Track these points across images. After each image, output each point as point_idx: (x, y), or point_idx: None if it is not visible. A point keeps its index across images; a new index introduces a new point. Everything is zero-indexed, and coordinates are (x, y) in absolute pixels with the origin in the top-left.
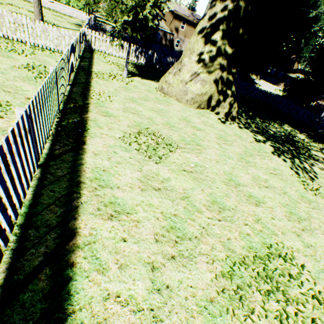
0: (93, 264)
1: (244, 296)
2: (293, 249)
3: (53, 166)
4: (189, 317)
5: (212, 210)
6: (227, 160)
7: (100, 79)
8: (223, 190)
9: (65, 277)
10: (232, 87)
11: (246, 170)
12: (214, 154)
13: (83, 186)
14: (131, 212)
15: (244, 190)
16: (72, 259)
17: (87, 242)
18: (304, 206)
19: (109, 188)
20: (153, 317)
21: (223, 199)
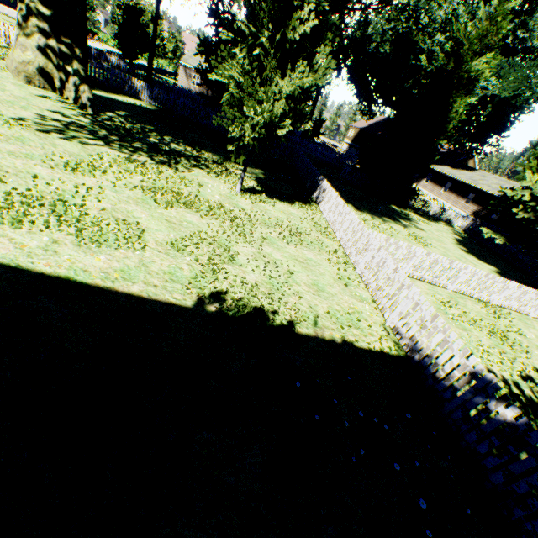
0: None
1: None
2: None
3: None
4: None
5: None
6: None
7: None
8: None
9: None
10: (76, 64)
11: None
12: None
13: None
14: None
15: None
16: None
17: None
18: None
19: None
20: None
21: None
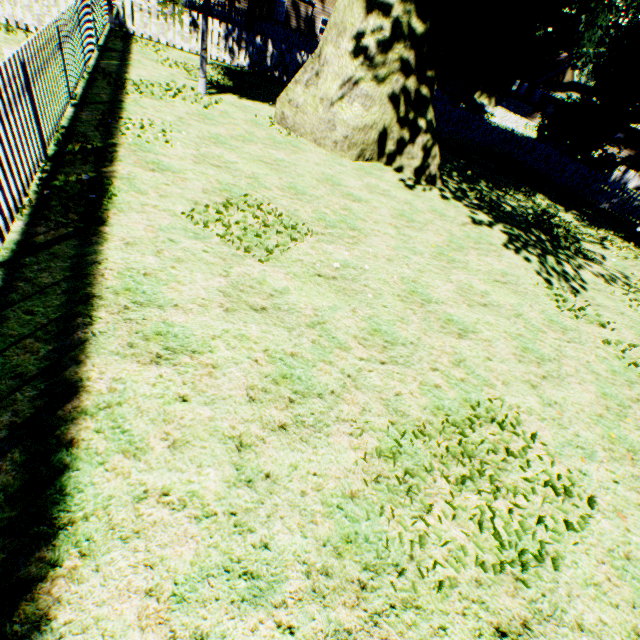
0: (115, 442)
1: (416, 488)
2: (521, 409)
3: (31, 267)
4: (306, 523)
5: (370, 345)
6: (409, 258)
7: (145, 95)
8: (396, 310)
9: (54, 465)
10: (428, 111)
11: (448, 276)
12: (386, 246)
13: (99, 303)
14: (202, 351)
15: (438, 310)
16: (70, 435)
17: (104, 404)
18: (552, 338)
19: (155, 307)
20: (234, 525)
21: (393, 327)
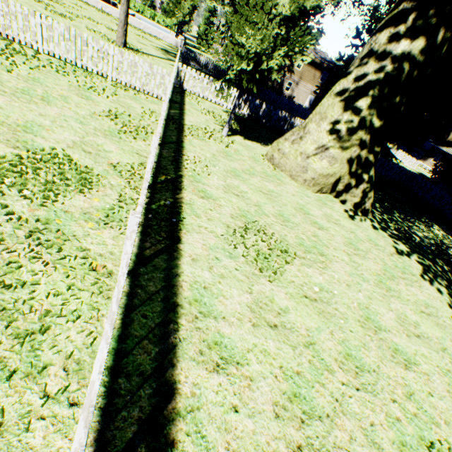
0: (198, 446)
1: None
2: None
3: (144, 275)
4: None
5: (346, 369)
6: (360, 284)
7: (194, 137)
8: (359, 335)
9: None
10: (371, 170)
11: (388, 304)
12: (344, 271)
13: (181, 311)
14: (242, 362)
15: (387, 338)
16: (172, 435)
17: (189, 407)
18: None
19: (212, 318)
20: None
21: (359, 352)
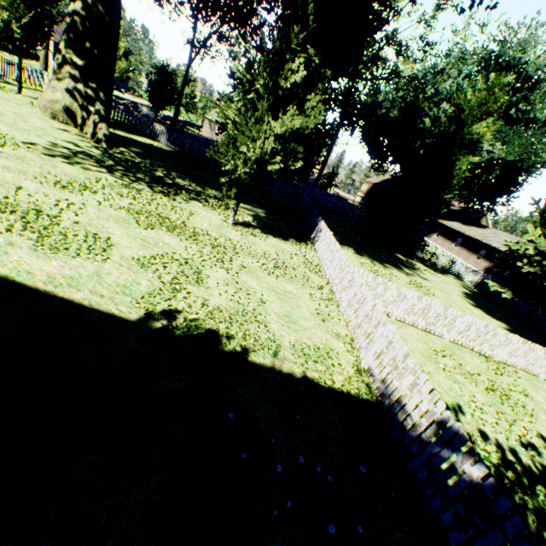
0: None
1: None
2: None
3: None
4: None
5: None
6: None
7: None
8: None
9: None
10: (98, 105)
11: None
12: None
13: None
14: None
15: None
16: None
17: None
18: None
19: None
20: None
21: None
